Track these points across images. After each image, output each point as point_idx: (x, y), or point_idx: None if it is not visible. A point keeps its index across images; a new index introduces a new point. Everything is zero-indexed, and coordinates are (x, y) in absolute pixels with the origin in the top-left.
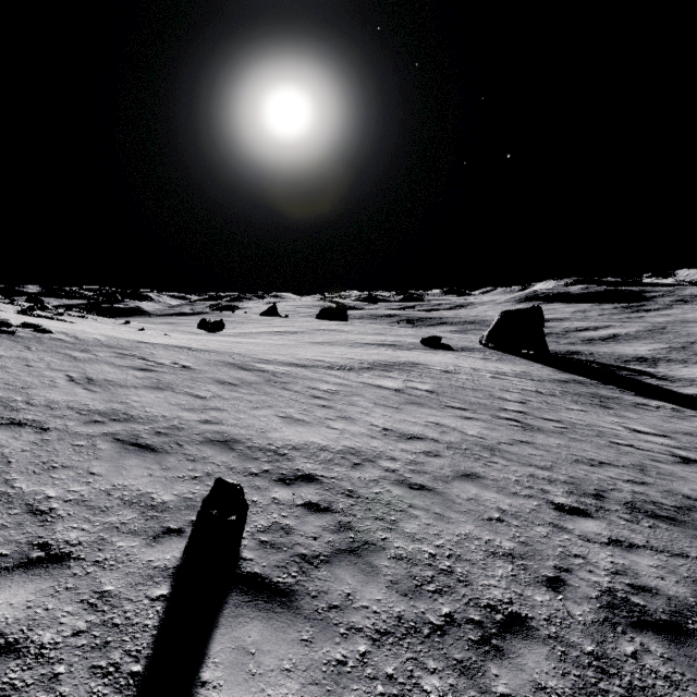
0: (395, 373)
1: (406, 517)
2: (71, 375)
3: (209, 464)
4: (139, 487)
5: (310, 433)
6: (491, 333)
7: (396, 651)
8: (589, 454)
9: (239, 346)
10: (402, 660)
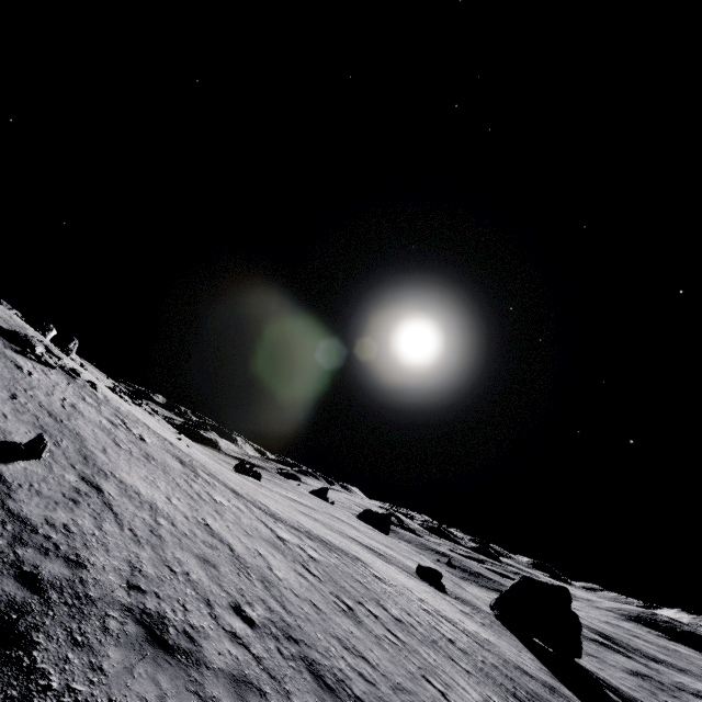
0: (316, 543)
1: (116, 526)
2: (67, 399)
3: (61, 451)
4: (14, 430)
5: (147, 488)
6: (502, 597)
7: (4, 515)
8: (367, 651)
9: (221, 470)
10: (0, 517)
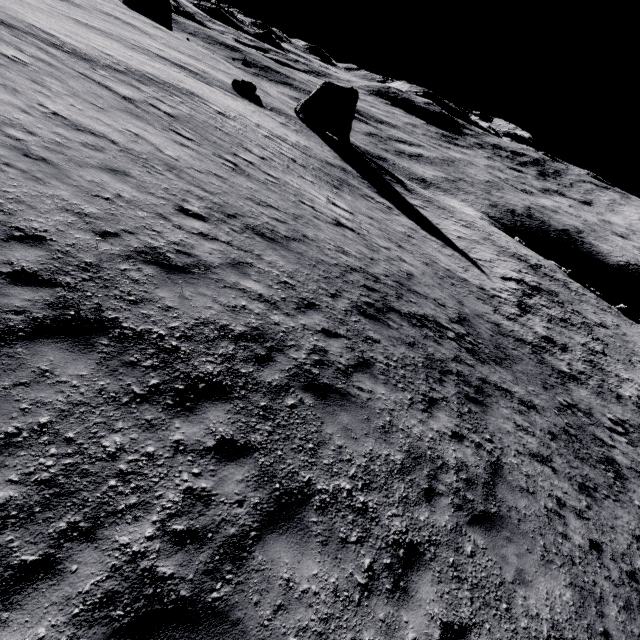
0: (152, 88)
1: None
2: None
3: None
4: None
5: None
6: (307, 103)
7: None
8: (268, 200)
9: None
10: None
